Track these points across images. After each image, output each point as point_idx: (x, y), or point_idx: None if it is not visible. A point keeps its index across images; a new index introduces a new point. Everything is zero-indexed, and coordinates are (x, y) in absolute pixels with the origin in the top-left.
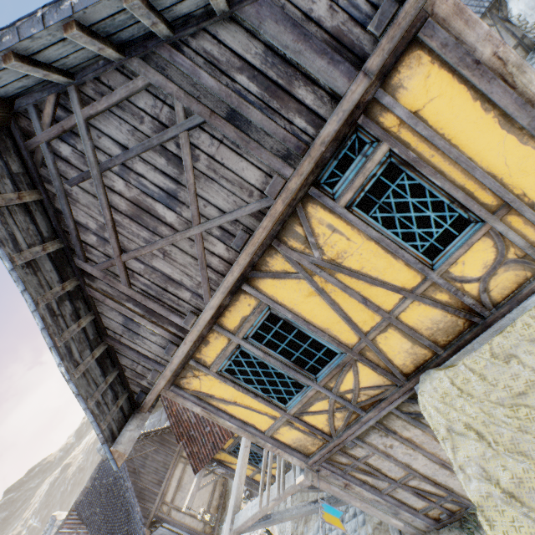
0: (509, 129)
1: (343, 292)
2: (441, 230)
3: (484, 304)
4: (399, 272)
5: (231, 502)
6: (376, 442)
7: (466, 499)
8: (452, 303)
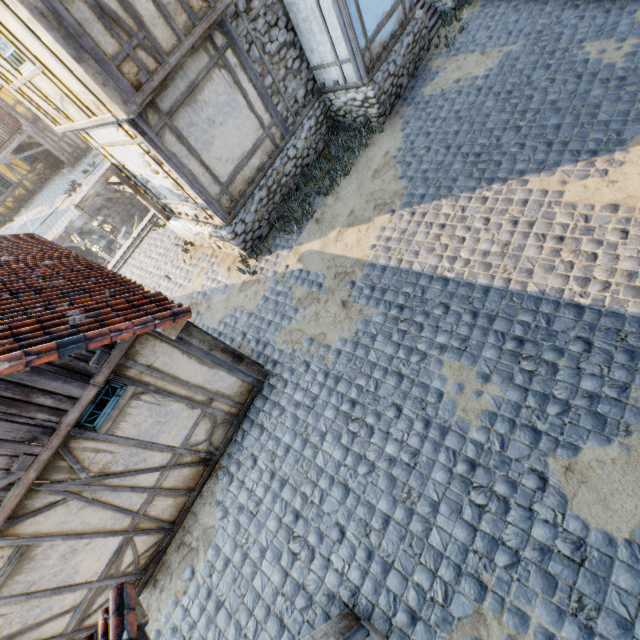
0: None
1: None
2: None
3: None
4: None
5: None
6: None
7: (83, 149)
8: None
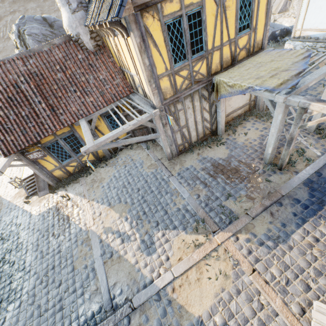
0: (266, 7)
1: (220, 24)
2: (245, 24)
3: (236, 59)
4: (232, 30)
5: (87, 138)
6: (187, 104)
7: (191, 142)
8: (232, 53)
